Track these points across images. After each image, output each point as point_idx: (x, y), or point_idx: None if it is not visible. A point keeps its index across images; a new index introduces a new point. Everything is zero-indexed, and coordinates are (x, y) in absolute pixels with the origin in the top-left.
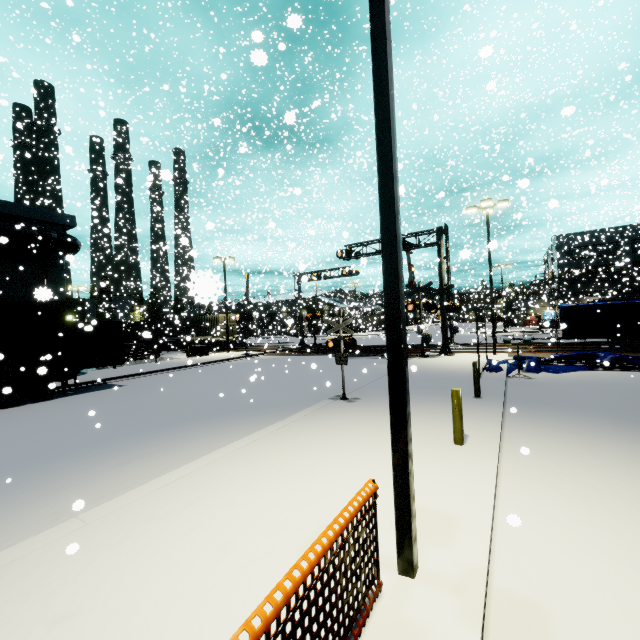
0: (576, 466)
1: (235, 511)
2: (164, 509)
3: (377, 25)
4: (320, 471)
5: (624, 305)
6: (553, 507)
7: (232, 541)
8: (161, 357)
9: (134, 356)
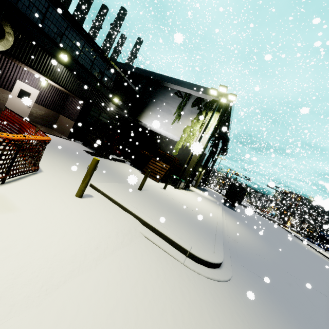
0: None
1: None
2: None
3: None
4: None
5: None
6: None
7: None
8: None
9: None
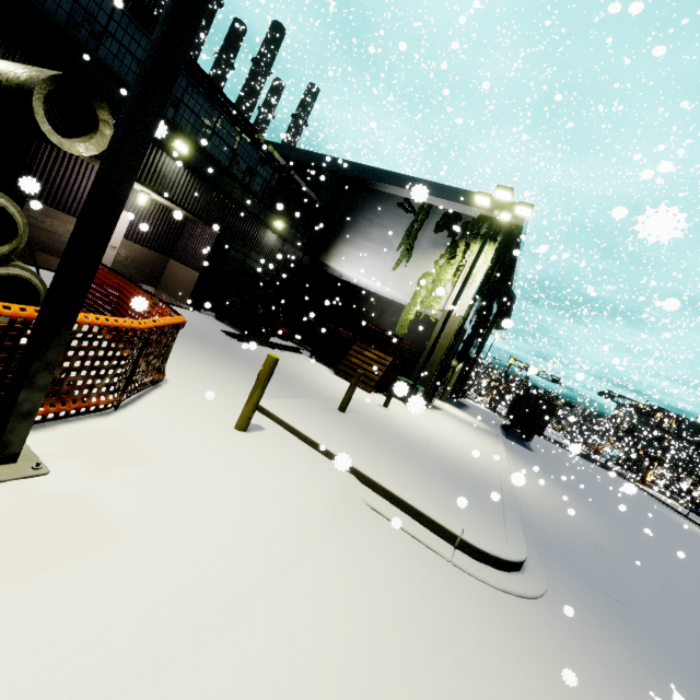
0: None
1: None
2: None
3: None
4: None
5: None
6: None
7: None
8: None
9: None
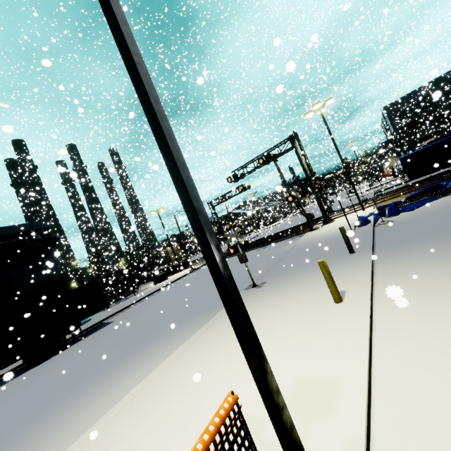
0: (437, 293)
1: (166, 422)
2: (116, 434)
3: (109, 14)
4: (233, 362)
5: (448, 140)
6: (422, 343)
7: None
8: (139, 290)
9: (121, 295)
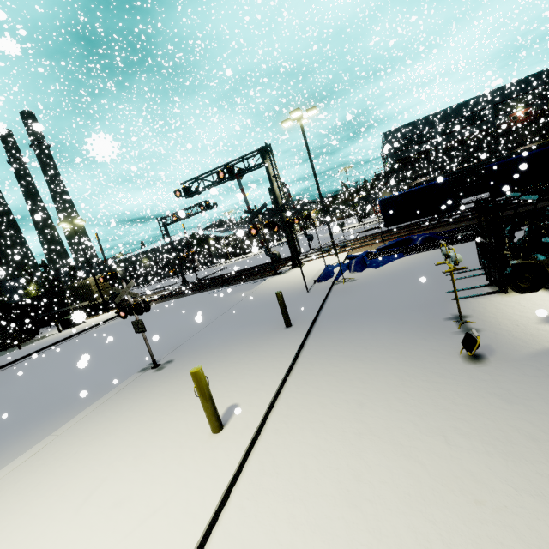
0: (335, 433)
1: None
2: None
3: None
4: None
5: (427, 188)
6: None
7: None
8: (36, 337)
9: (1, 346)
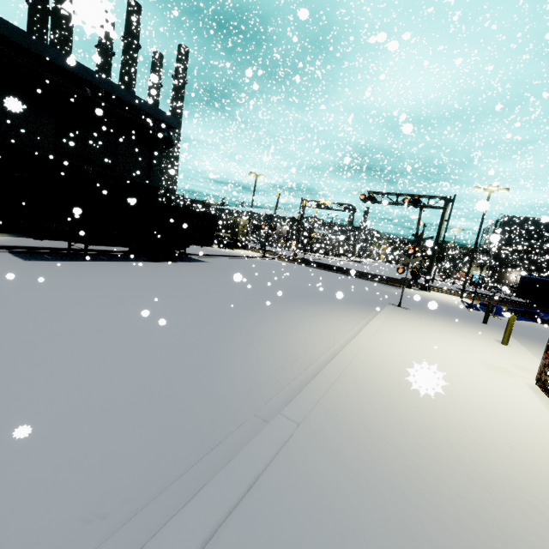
0: None
1: (432, 349)
2: (395, 341)
3: None
4: (447, 341)
5: None
6: None
7: (450, 359)
8: None
9: None
